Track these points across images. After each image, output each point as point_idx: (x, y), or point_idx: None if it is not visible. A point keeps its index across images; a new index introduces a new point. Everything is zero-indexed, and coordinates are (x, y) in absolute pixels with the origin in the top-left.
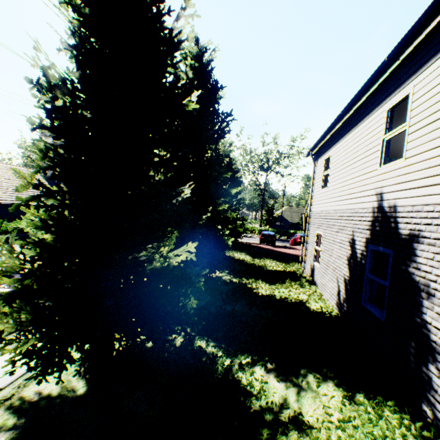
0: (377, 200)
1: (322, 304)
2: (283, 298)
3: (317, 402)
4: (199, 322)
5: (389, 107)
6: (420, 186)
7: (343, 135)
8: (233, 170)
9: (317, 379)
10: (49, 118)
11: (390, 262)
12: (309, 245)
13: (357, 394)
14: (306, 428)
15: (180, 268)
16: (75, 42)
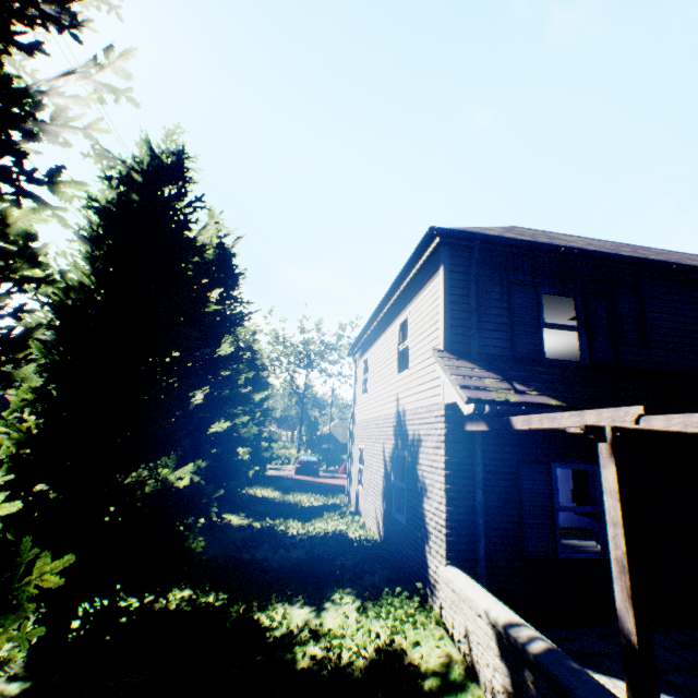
0: (398, 405)
1: (363, 532)
2: (319, 532)
3: (339, 611)
4: (207, 563)
5: (400, 323)
6: (416, 393)
7: (376, 338)
8: (258, 367)
9: (342, 593)
10: (57, 319)
11: (406, 462)
12: (354, 464)
13: (376, 593)
14: (325, 633)
15: (192, 484)
16: (103, 251)
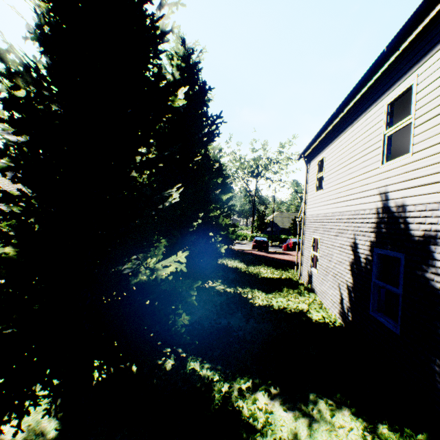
0: (382, 200)
1: (323, 313)
2: (282, 308)
3: (333, 437)
4: (191, 341)
5: (389, 101)
6: (434, 182)
7: (337, 135)
8: (223, 176)
9: (330, 406)
10: (7, 110)
11: (402, 267)
12: (305, 250)
13: (380, 425)
14: None
15: (168, 282)
16: (39, 22)
